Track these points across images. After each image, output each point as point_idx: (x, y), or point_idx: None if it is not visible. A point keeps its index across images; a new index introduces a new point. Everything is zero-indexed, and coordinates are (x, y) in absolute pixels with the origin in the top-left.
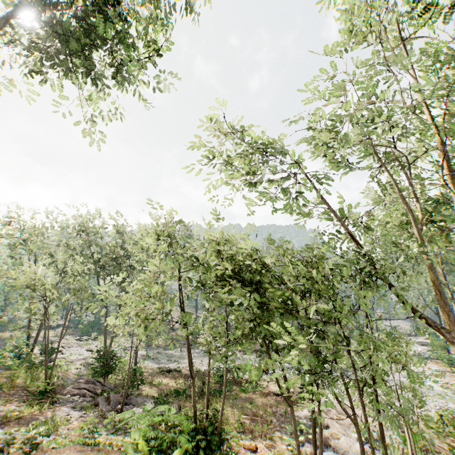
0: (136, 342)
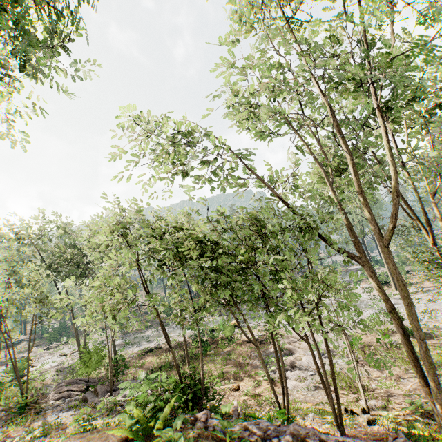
0: (111, 333)
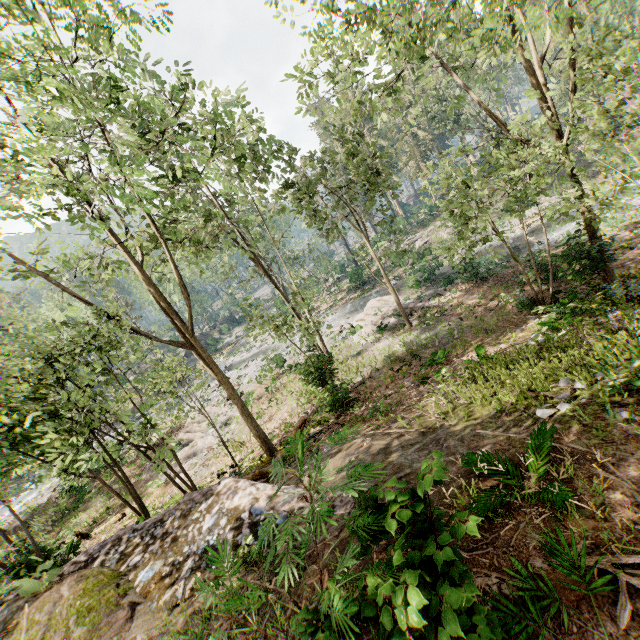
0: None
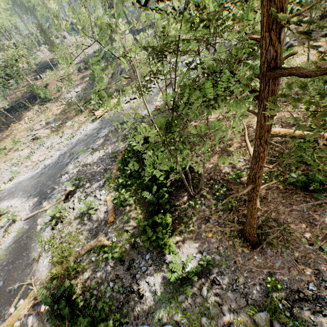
0: None
